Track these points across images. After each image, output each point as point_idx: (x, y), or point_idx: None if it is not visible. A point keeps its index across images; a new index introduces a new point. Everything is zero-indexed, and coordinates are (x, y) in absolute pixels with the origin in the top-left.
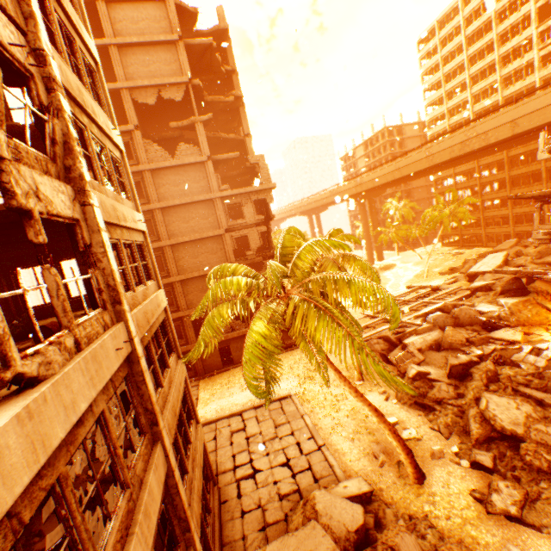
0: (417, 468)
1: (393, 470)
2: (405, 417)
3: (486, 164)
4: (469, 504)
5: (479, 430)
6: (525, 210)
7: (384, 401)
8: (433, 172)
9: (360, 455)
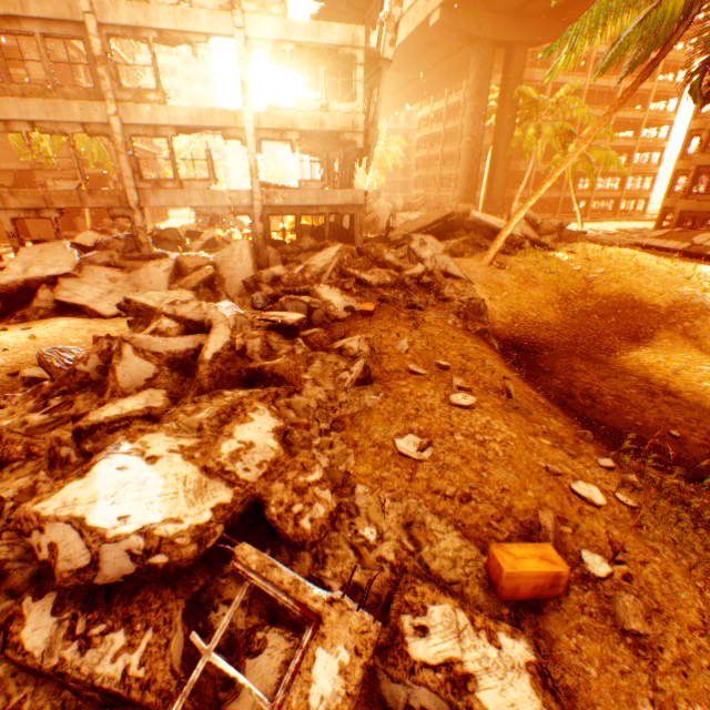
0: None
1: None
2: None
3: (452, 106)
4: None
5: None
6: None
7: None
8: (403, 104)
9: None
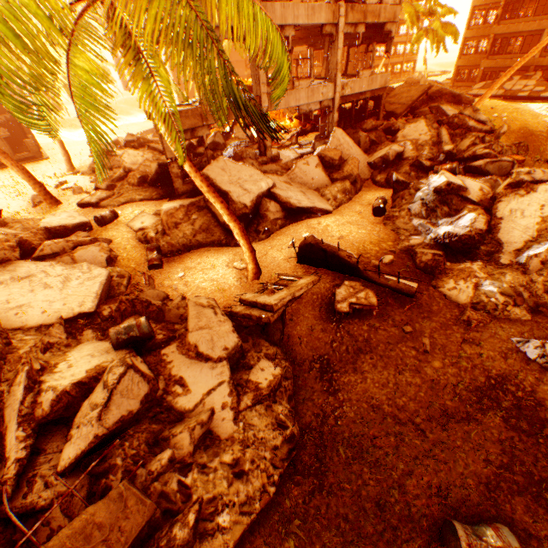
0: (49, 196)
1: (44, 207)
2: (78, 180)
3: None
4: (77, 208)
5: (118, 176)
6: (301, 50)
7: (72, 176)
8: None
9: (24, 206)
